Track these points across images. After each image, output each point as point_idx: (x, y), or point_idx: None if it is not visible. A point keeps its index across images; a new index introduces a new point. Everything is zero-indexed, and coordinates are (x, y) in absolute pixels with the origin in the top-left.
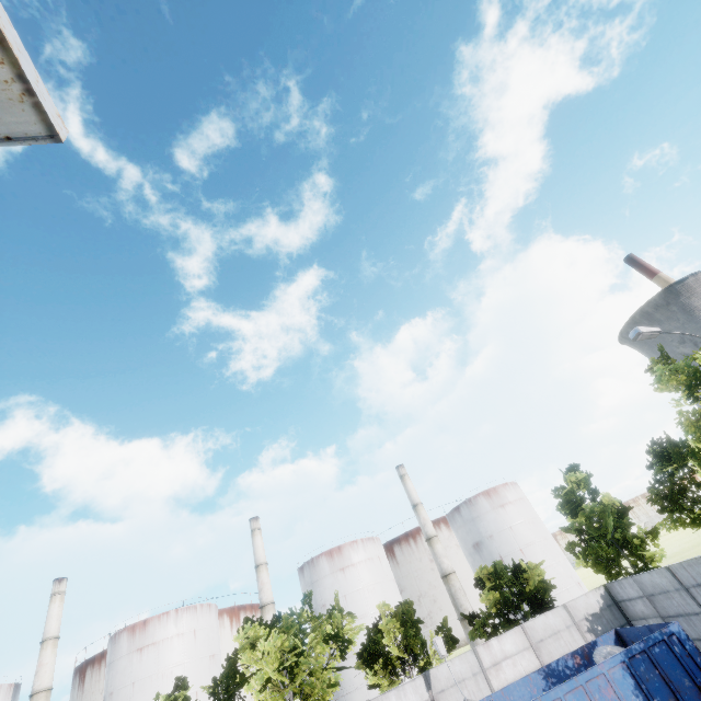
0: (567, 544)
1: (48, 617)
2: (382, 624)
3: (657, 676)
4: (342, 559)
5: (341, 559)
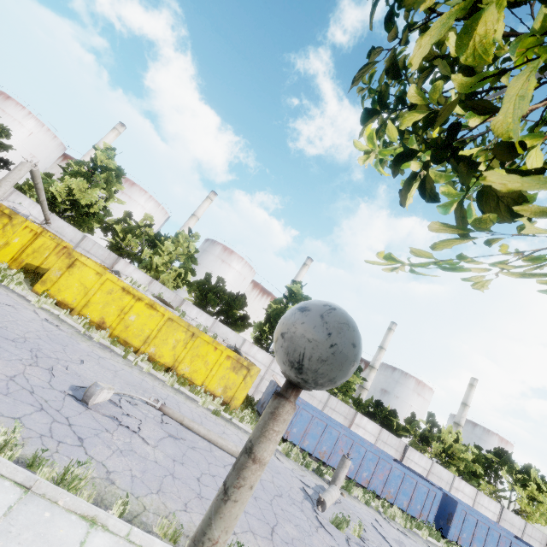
0: None
1: (301, 274)
2: None
3: None
4: (422, 390)
5: (421, 389)
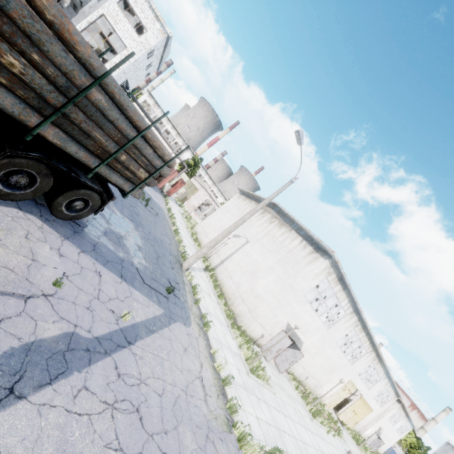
0: None
1: None
2: None
3: None
4: None
5: None
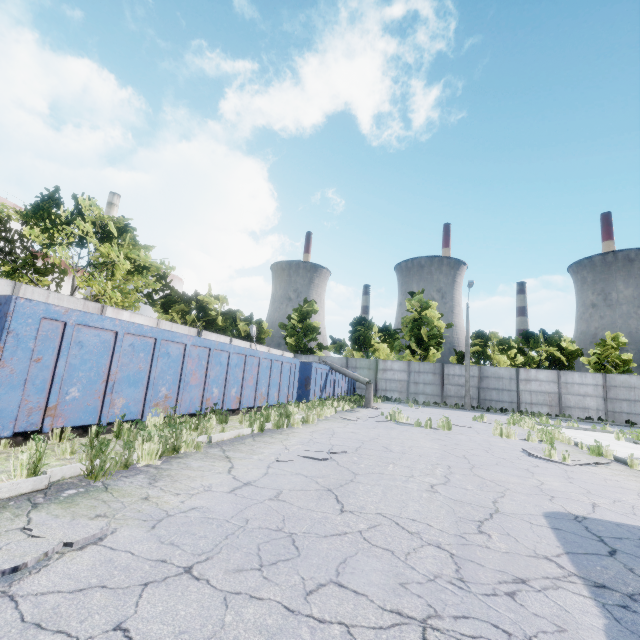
0: (290, 330)
1: None
2: (222, 297)
3: (350, 383)
4: None
5: None
